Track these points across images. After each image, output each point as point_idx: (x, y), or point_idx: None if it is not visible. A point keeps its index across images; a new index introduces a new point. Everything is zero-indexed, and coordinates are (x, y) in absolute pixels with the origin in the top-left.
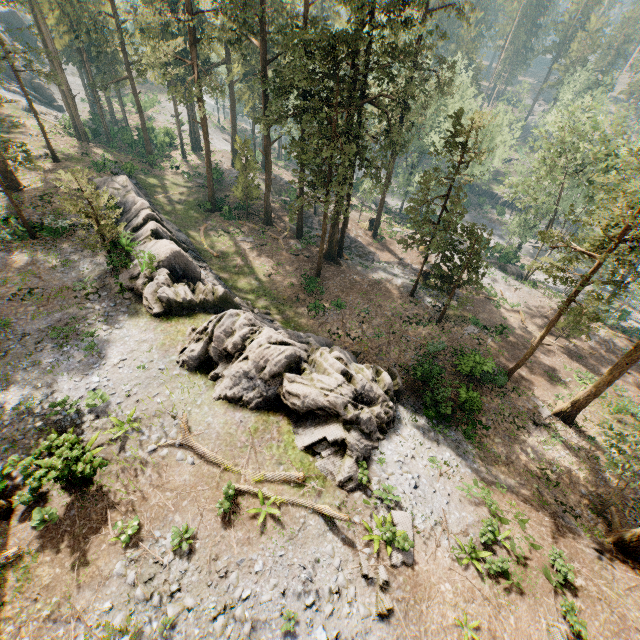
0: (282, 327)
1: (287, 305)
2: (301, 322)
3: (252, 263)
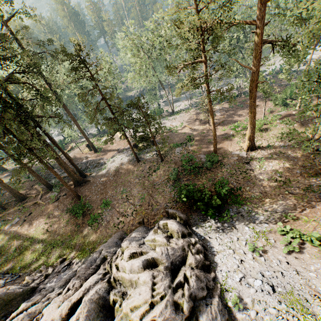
0: (79, 261)
1: (74, 238)
2: (92, 239)
3: (28, 234)
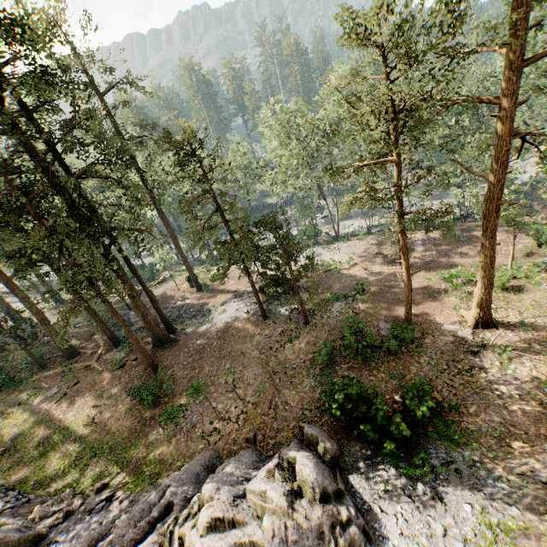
0: (128, 496)
1: (131, 444)
2: (159, 455)
3: (63, 421)
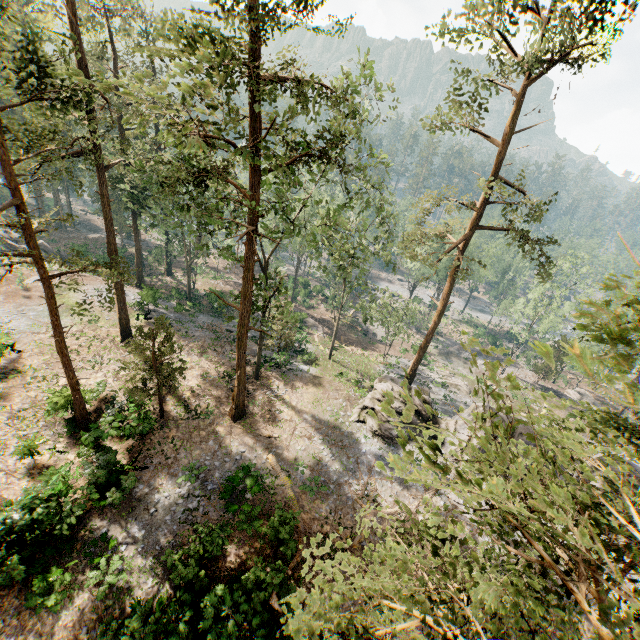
0: None
1: None
2: None
3: None
